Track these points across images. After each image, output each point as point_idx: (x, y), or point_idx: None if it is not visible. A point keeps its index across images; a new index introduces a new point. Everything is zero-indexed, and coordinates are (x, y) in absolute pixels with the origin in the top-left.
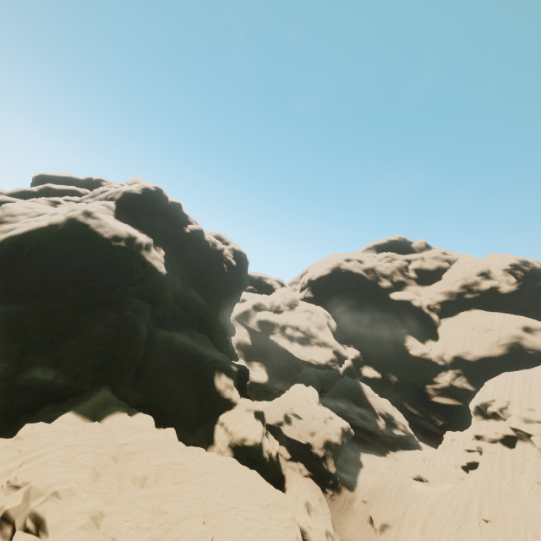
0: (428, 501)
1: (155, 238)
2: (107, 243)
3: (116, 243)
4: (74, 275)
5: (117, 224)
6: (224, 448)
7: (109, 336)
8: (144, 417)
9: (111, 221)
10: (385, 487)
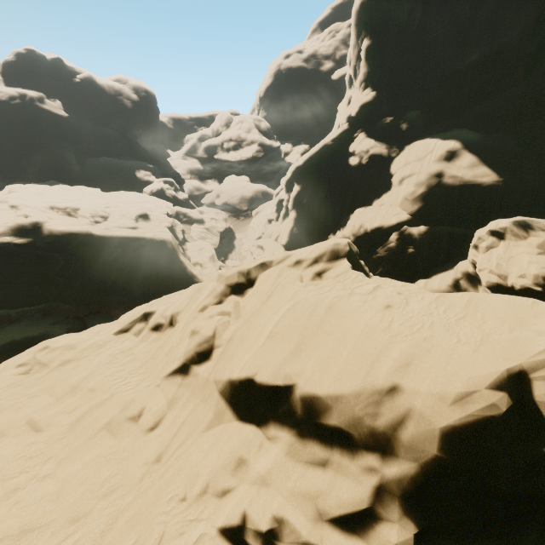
0: None
1: (49, 94)
2: (8, 104)
3: (13, 102)
4: (2, 131)
5: (8, 89)
6: None
7: (46, 160)
8: (79, 186)
9: (2, 89)
10: None
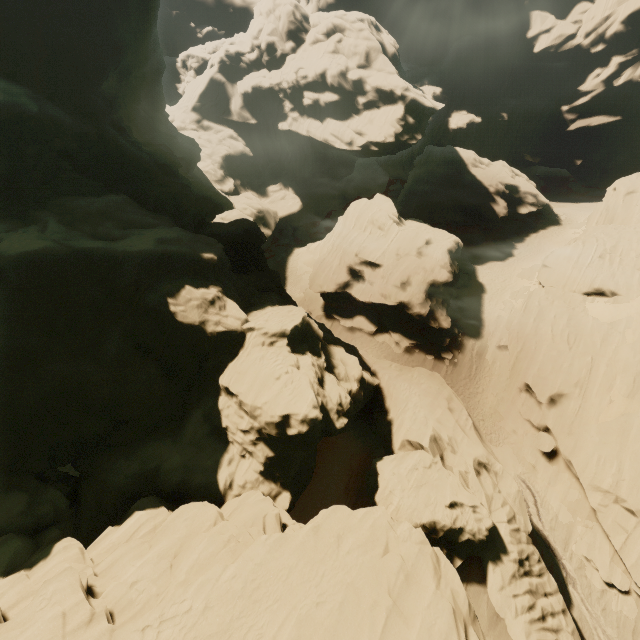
0: (629, 336)
1: None
2: None
3: None
4: None
5: None
6: (251, 446)
7: None
8: None
9: None
10: (539, 326)
